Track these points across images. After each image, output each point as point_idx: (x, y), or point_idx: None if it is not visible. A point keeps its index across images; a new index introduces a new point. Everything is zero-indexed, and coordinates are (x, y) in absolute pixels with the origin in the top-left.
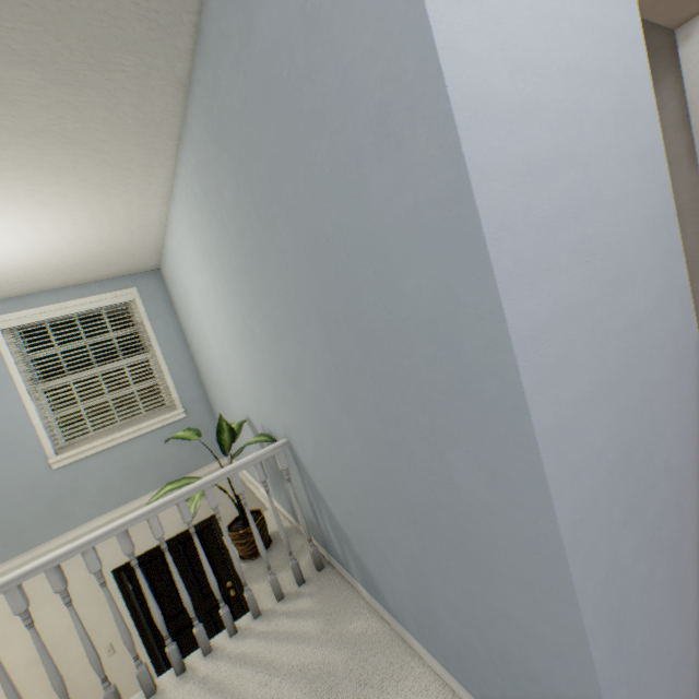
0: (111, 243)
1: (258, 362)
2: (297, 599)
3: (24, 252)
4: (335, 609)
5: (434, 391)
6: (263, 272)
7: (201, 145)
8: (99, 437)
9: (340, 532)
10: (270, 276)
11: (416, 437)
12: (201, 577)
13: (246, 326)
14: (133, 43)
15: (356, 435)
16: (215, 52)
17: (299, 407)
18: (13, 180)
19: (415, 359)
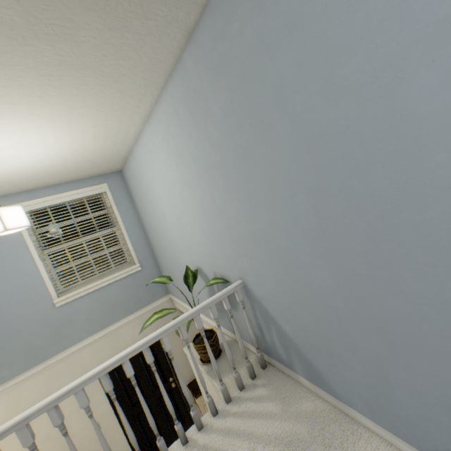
0: (100, 151)
1: (221, 228)
2: (254, 388)
3: (44, 158)
4: (286, 395)
5: (445, 237)
6: (246, 163)
7: (194, 77)
8: (85, 284)
9: (288, 342)
10: (254, 166)
11: (409, 272)
12: (153, 375)
13: (214, 203)
14: None
15: (330, 274)
16: (231, 4)
17: (263, 258)
18: (56, 104)
19: (427, 215)
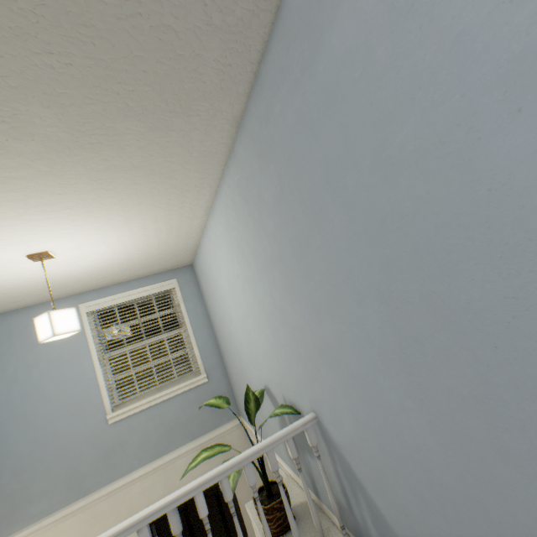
0: (165, 246)
1: (285, 338)
2: None
3: (109, 256)
4: None
5: None
6: (303, 258)
7: (246, 164)
8: (143, 397)
9: (385, 529)
10: (311, 261)
11: None
12: (215, 535)
13: (275, 306)
14: (209, 92)
15: (429, 426)
16: (271, 87)
17: (336, 385)
18: (112, 204)
19: None
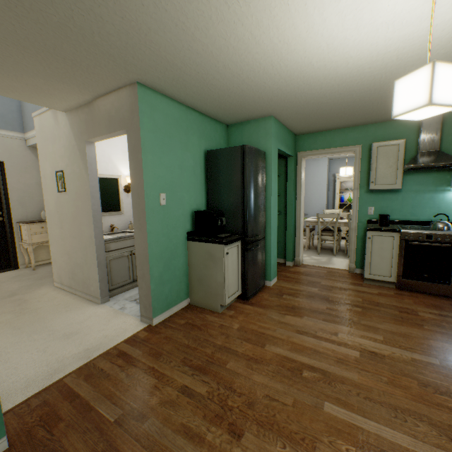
0: None
1: None
2: None
3: None
4: None
5: None
6: None
7: None
8: None
9: None
10: None
11: None
12: None
13: None
14: None
15: None
16: None
17: None
18: None
19: None
